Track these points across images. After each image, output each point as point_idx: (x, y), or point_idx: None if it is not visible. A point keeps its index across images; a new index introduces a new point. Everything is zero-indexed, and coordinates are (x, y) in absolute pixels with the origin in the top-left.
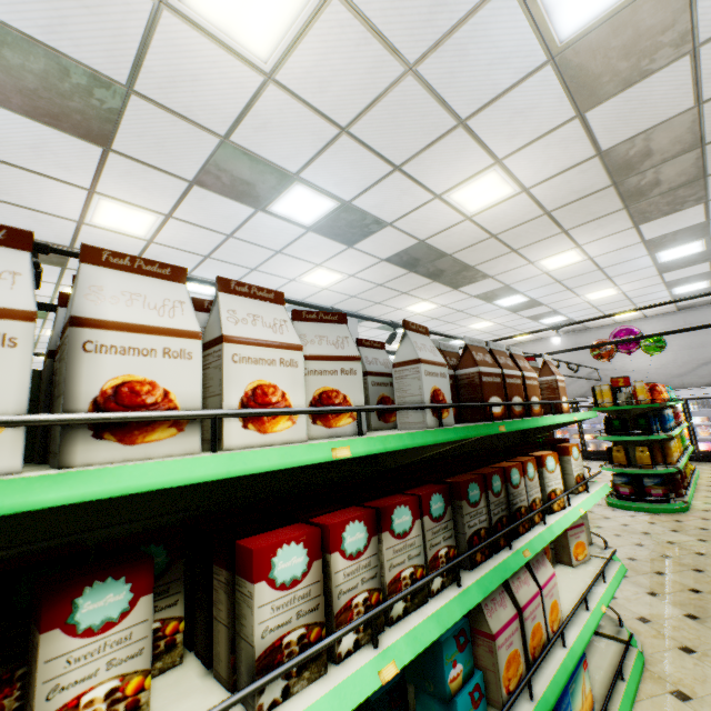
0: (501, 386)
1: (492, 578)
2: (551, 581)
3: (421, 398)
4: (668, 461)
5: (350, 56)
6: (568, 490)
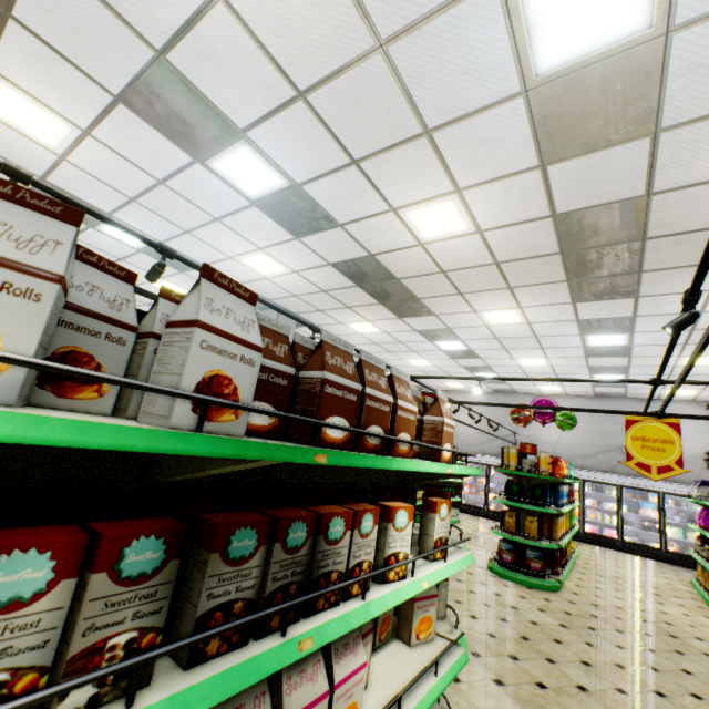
0: (356, 406)
1: (212, 689)
2: (356, 675)
3: (179, 379)
4: (553, 536)
5: (316, 2)
6: (416, 556)
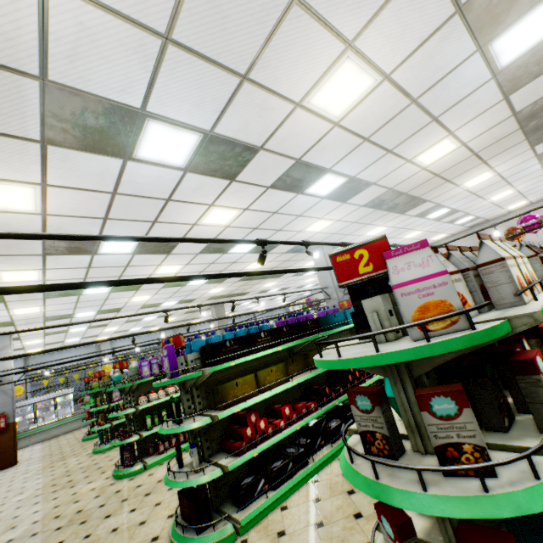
0: None
1: None
2: None
3: (542, 271)
4: None
5: (383, 103)
6: None
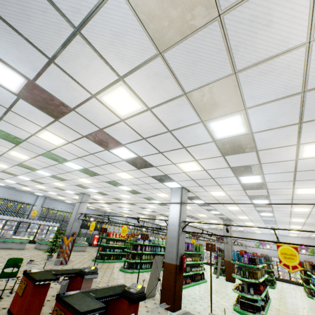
0: None
1: None
2: None
3: None
4: None
5: (303, 212)
6: None
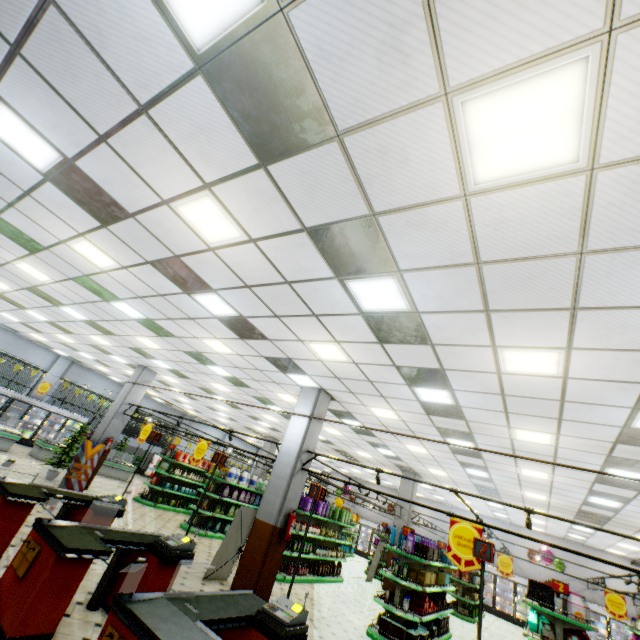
0: None
1: None
2: None
3: None
4: None
5: (541, 481)
6: None
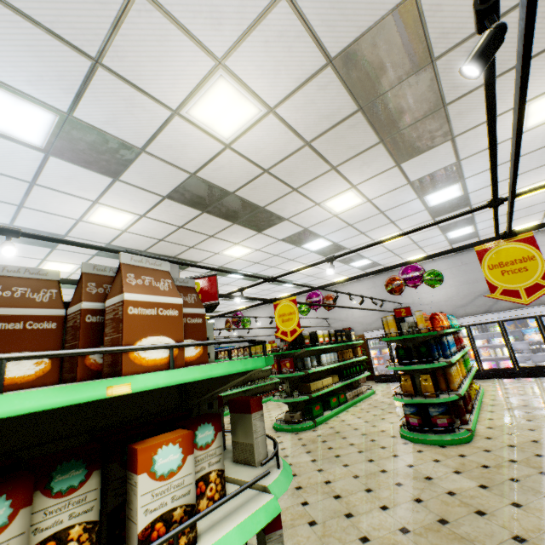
0: None
1: None
2: None
3: None
4: (451, 387)
5: None
6: None
